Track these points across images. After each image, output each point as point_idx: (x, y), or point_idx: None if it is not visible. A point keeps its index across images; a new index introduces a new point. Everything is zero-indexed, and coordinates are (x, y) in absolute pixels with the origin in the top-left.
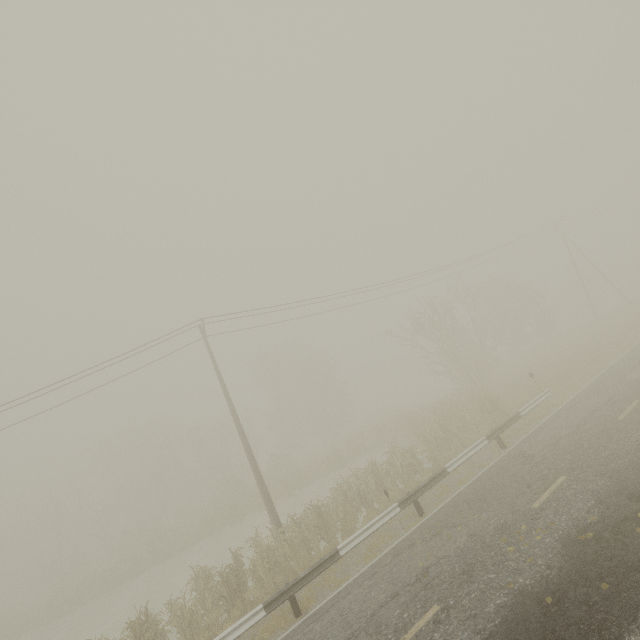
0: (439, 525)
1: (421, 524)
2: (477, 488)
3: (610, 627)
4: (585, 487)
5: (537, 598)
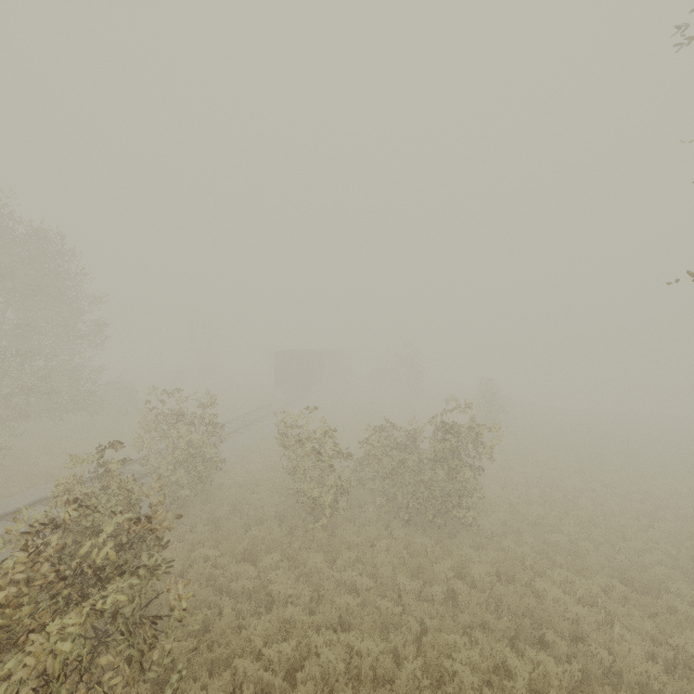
0: None
1: None
2: None
3: None
4: None
5: None
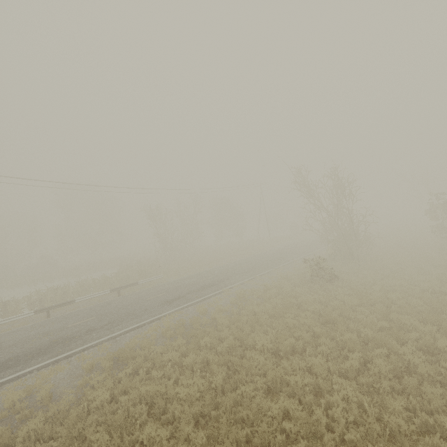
0: (40, 324)
1: (39, 322)
2: (77, 312)
3: (10, 367)
4: (89, 323)
5: (11, 357)
